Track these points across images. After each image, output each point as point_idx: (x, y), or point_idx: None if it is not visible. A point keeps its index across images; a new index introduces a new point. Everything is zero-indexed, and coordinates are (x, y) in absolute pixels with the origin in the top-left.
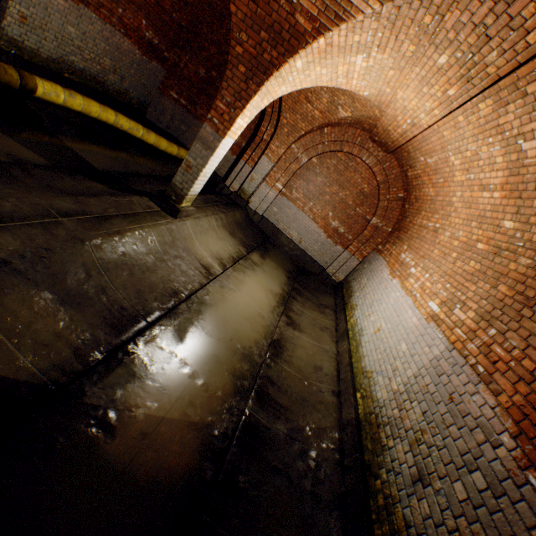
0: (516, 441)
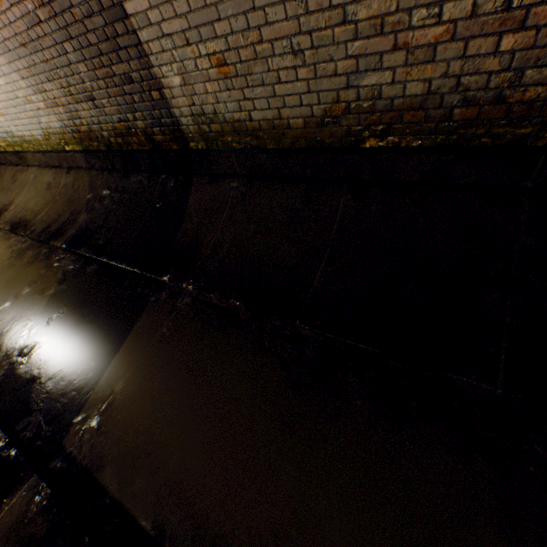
0: None
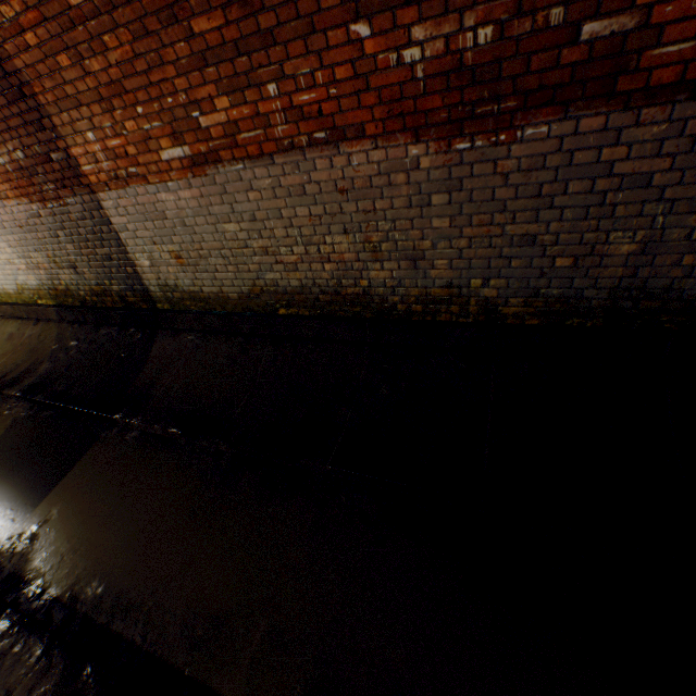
0: (35, 203)
